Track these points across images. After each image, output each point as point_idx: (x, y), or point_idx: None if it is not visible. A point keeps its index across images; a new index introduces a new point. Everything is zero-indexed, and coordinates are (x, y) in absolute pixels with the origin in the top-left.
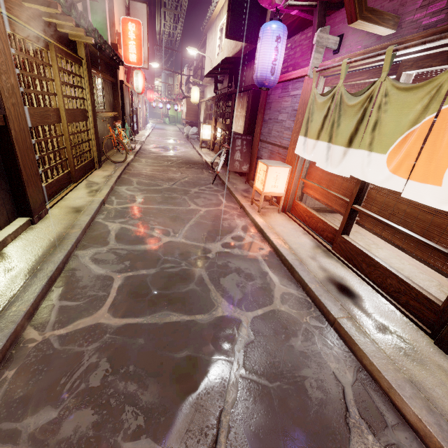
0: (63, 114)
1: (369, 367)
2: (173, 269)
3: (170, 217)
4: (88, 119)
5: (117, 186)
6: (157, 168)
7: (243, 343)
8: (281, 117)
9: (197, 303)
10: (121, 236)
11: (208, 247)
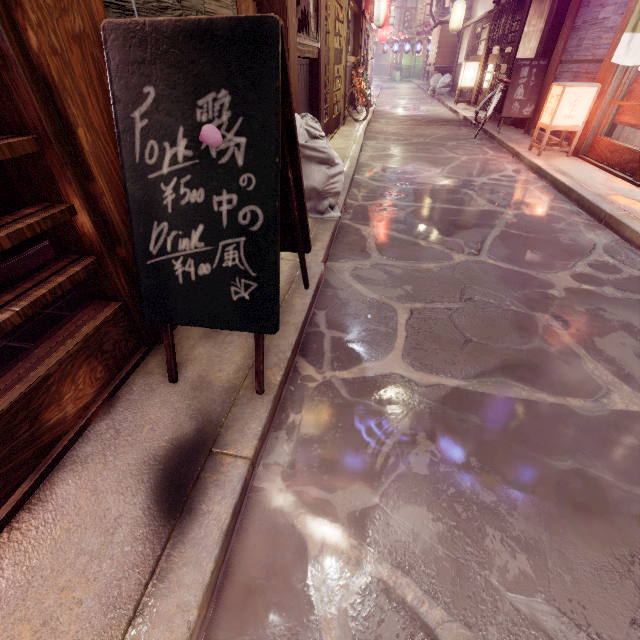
0: (332, 54)
1: (629, 236)
2: (440, 188)
3: (428, 161)
4: (341, 63)
5: (365, 141)
6: (401, 127)
7: (507, 220)
8: (603, 14)
9: (464, 203)
10: (386, 170)
11: (473, 179)
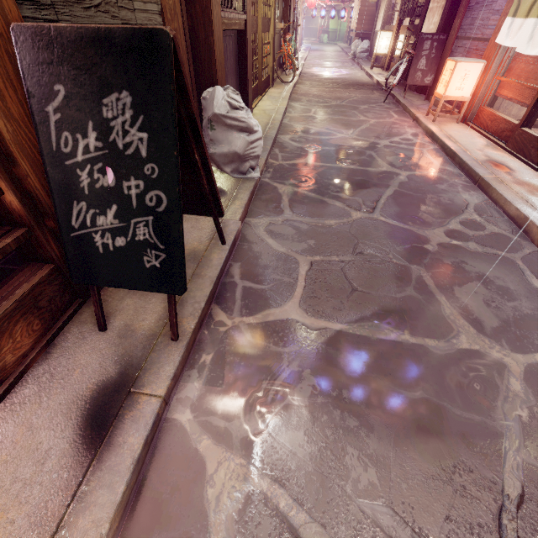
0: (260, 23)
1: (495, 197)
2: (349, 149)
3: (342, 123)
4: (270, 30)
5: (290, 102)
6: (322, 89)
7: (400, 181)
8: None
9: (367, 164)
10: (305, 131)
11: (377, 142)
